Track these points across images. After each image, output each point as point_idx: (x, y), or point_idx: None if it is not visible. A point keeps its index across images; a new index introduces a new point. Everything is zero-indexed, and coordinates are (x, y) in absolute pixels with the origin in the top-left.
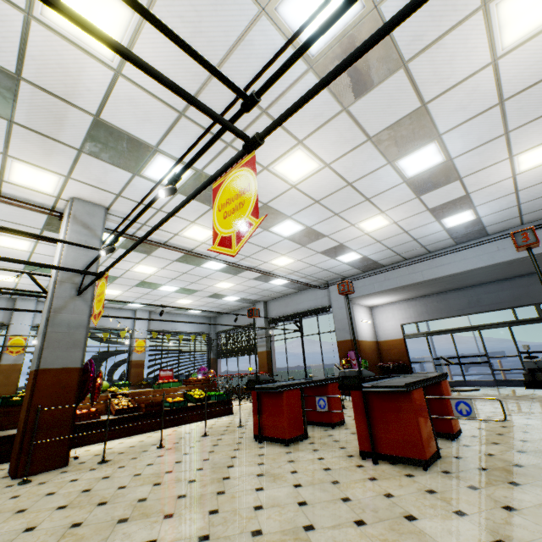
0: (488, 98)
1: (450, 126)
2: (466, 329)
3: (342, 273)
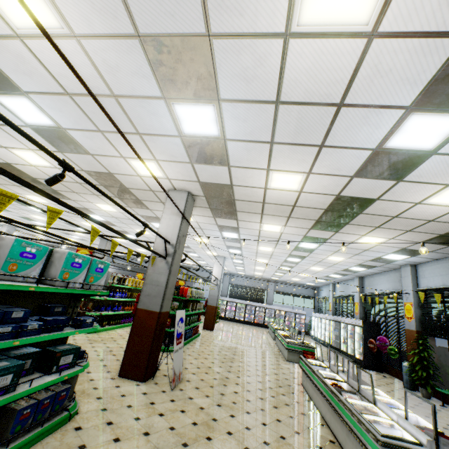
0: None
1: None
2: None
3: None
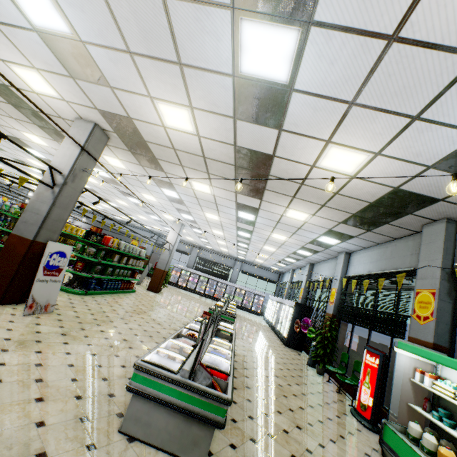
0: None
1: None
2: None
3: None
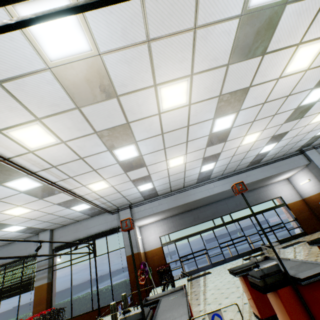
0: (264, 98)
1: (245, 106)
2: (194, 234)
3: (132, 200)
